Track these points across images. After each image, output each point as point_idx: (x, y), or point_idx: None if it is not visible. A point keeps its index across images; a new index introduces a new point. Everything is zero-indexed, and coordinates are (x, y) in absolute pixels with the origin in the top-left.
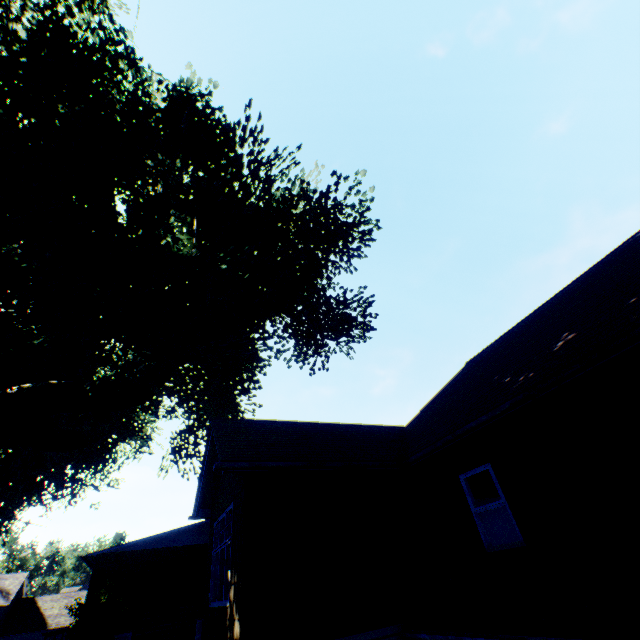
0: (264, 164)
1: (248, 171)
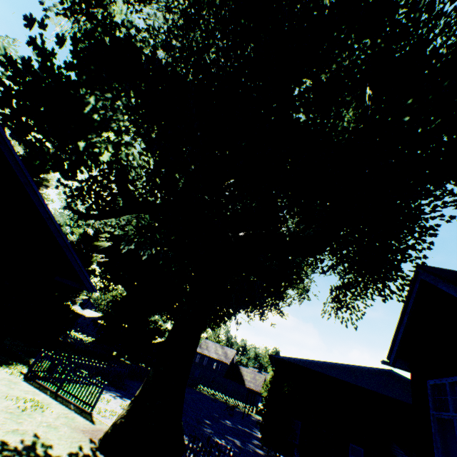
0: None
1: None
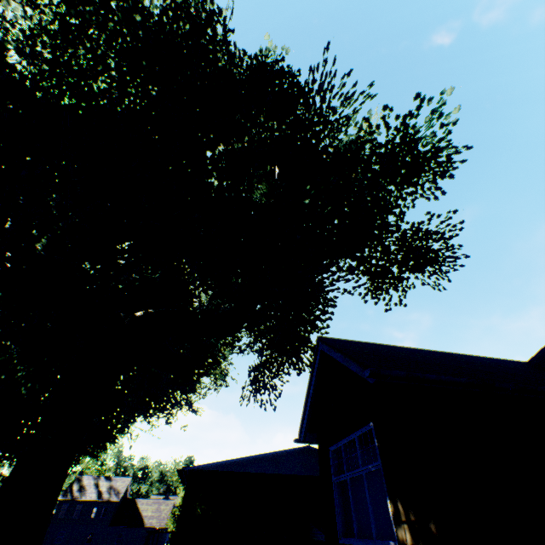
0: (340, 103)
1: None
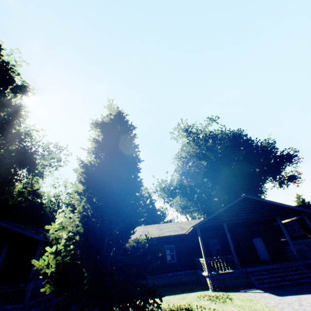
0: (269, 150)
1: (260, 149)
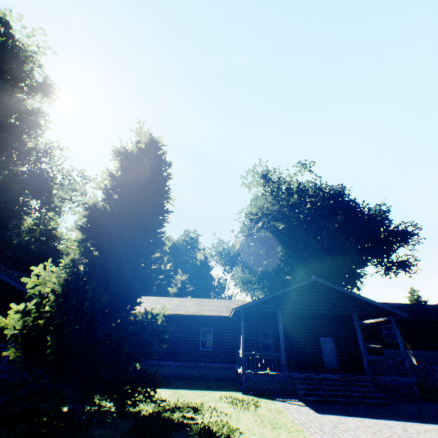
0: (377, 221)
1: (366, 217)
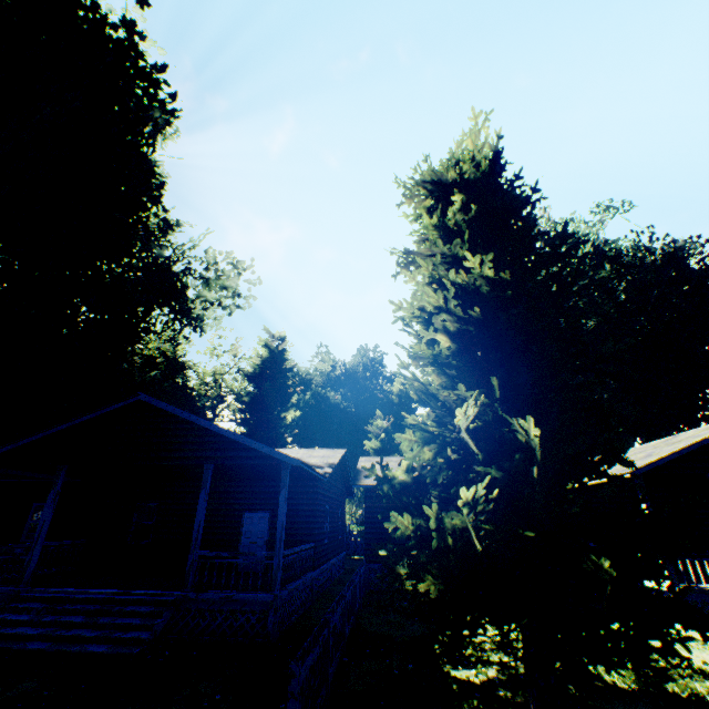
0: None
1: None
